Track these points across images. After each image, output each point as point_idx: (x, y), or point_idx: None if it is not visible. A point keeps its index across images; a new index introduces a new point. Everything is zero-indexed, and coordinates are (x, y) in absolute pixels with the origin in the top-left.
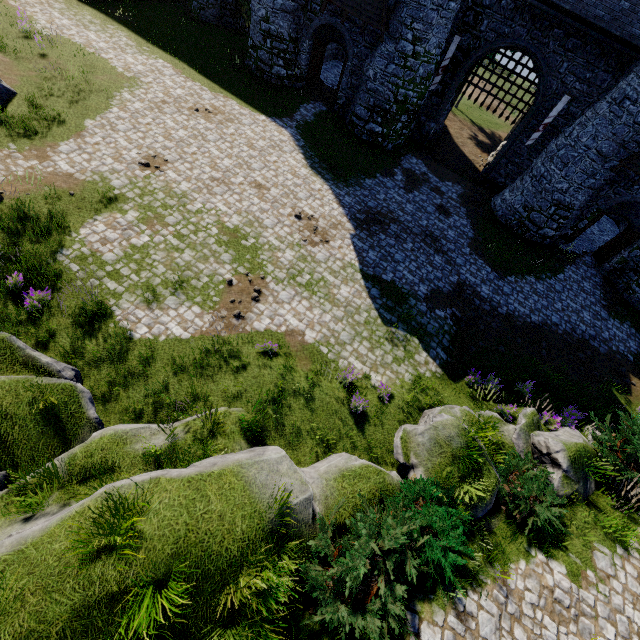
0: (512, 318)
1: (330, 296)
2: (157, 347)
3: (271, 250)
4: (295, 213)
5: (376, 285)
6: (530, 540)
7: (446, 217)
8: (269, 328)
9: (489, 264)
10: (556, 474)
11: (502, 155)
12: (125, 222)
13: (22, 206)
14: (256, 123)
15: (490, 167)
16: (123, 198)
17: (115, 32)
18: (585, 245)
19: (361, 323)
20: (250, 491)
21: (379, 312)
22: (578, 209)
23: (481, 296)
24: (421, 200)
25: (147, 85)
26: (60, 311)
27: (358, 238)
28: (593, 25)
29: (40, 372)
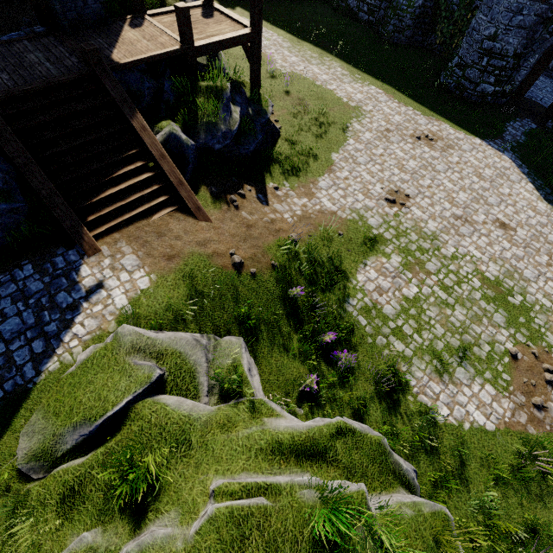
0: None
1: None
2: (464, 438)
3: (544, 312)
4: None
5: None
6: None
7: None
8: None
9: None
10: None
11: None
12: (391, 268)
13: (309, 249)
14: (475, 148)
15: None
16: (382, 239)
17: (331, 63)
18: None
19: None
20: None
21: None
22: None
23: None
24: None
25: (369, 114)
26: (362, 374)
27: None
28: None
29: (402, 481)
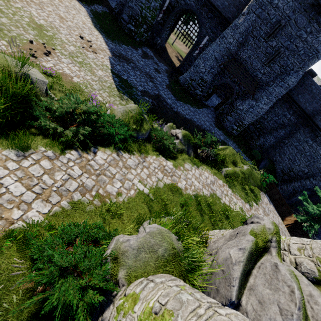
0: (178, 113)
1: (92, 71)
2: None
3: (62, 42)
4: (80, 35)
5: (118, 77)
6: (160, 154)
7: (158, 73)
8: (52, 68)
9: (173, 94)
10: (177, 141)
11: (185, 60)
12: None
13: None
14: None
15: (180, 64)
16: None
17: None
18: (212, 105)
19: (106, 86)
20: (6, 60)
21: (116, 86)
22: (209, 84)
23: (167, 102)
24: (148, 63)
25: None
26: None
27: (113, 59)
28: (217, 9)
29: None
